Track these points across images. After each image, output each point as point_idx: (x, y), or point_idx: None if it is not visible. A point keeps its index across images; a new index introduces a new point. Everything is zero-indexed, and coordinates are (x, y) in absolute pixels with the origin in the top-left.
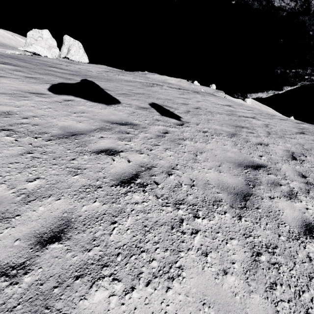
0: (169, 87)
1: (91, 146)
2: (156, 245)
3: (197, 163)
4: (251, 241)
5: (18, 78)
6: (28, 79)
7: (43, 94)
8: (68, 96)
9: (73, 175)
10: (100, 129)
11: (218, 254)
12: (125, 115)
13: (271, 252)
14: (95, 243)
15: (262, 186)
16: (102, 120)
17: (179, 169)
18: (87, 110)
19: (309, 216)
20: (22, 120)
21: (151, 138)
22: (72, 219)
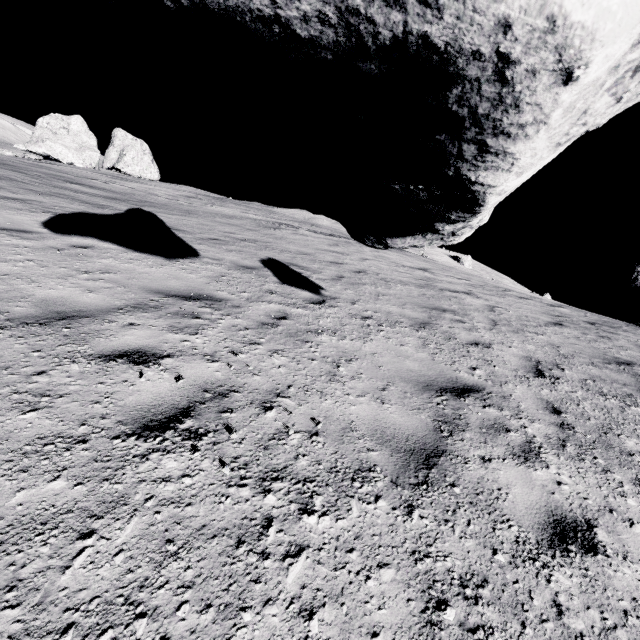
0: (311, 231)
1: (99, 343)
2: (183, 593)
3: (337, 382)
4: (427, 569)
5: None
6: (4, 201)
7: (28, 233)
8: (85, 238)
9: (25, 412)
10: (134, 307)
11: (340, 611)
12: (202, 280)
13: (471, 598)
14: (11, 596)
15: (468, 434)
16: (145, 289)
17: (292, 396)
18: (117, 268)
19: (562, 500)
20: None
21: (247, 327)
22: None
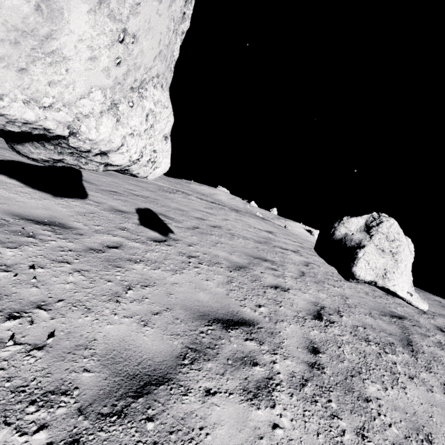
0: (198, 198)
1: None
2: None
3: (115, 302)
4: None
5: None
6: None
7: None
8: None
9: None
10: None
11: None
12: (69, 213)
13: None
14: None
15: (211, 363)
16: (7, 211)
17: (53, 309)
18: None
19: None
20: None
21: (72, 250)
22: None
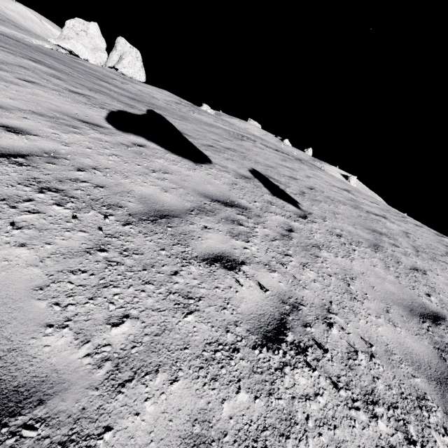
0: (264, 145)
1: (196, 245)
2: None
3: (357, 301)
4: None
5: (59, 90)
6: (73, 95)
7: (101, 127)
8: (137, 137)
9: (185, 314)
10: (198, 209)
11: None
12: (225, 187)
13: None
14: None
15: None
16: (196, 191)
17: (337, 313)
18: (170, 168)
19: None
20: (77, 174)
21: (275, 238)
22: (214, 444)
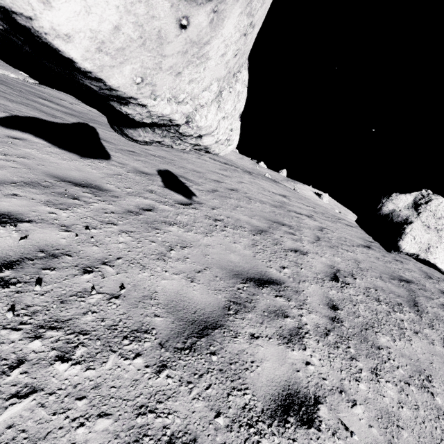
0: (211, 159)
1: None
2: None
3: (163, 261)
4: (145, 423)
5: None
6: None
7: None
8: (23, 133)
9: None
10: (27, 183)
11: None
12: (100, 175)
13: None
14: None
15: (251, 314)
16: (47, 173)
17: (116, 266)
18: (34, 156)
19: (303, 377)
20: None
21: (113, 212)
22: None
